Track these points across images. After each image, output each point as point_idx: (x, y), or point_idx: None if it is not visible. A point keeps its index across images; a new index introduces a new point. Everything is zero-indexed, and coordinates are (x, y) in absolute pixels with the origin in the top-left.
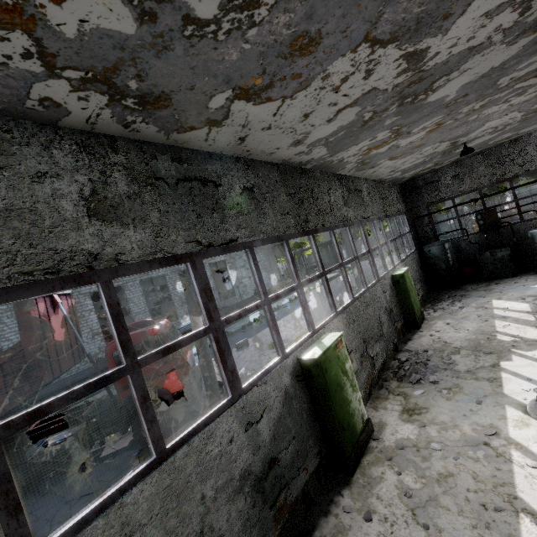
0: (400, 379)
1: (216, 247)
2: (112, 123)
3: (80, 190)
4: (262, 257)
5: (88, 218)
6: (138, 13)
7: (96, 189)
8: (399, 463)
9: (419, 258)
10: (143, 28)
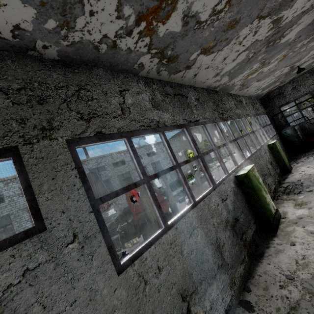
0: (288, 194)
1: (192, 122)
2: (154, 72)
3: (148, 98)
4: (178, 157)
5: (153, 108)
6: (183, 23)
7: (152, 97)
8: (302, 223)
9: (279, 138)
10: (182, 29)
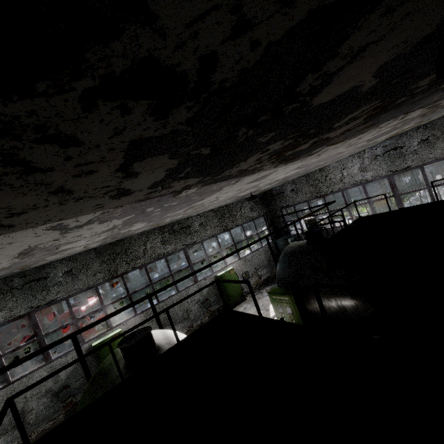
0: None
1: (43, 305)
2: None
3: None
4: None
5: None
6: None
7: None
8: None
9: (274, 248)
10: None
